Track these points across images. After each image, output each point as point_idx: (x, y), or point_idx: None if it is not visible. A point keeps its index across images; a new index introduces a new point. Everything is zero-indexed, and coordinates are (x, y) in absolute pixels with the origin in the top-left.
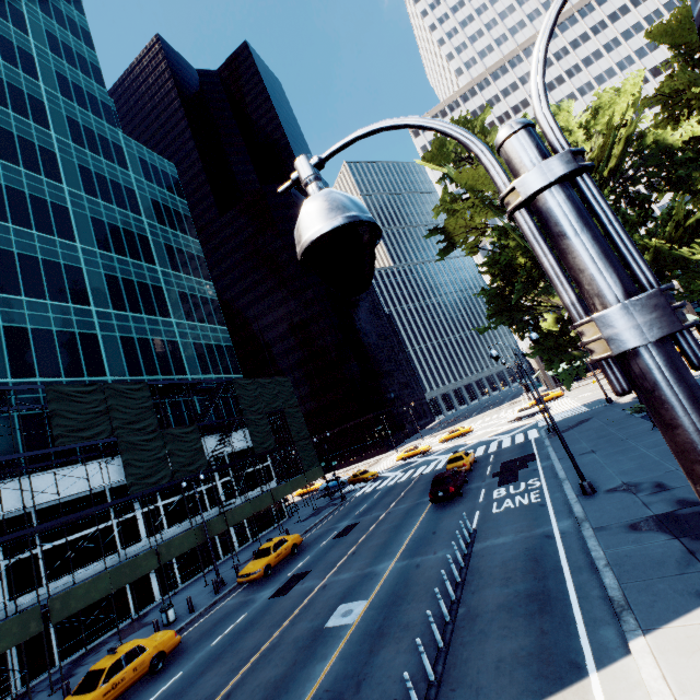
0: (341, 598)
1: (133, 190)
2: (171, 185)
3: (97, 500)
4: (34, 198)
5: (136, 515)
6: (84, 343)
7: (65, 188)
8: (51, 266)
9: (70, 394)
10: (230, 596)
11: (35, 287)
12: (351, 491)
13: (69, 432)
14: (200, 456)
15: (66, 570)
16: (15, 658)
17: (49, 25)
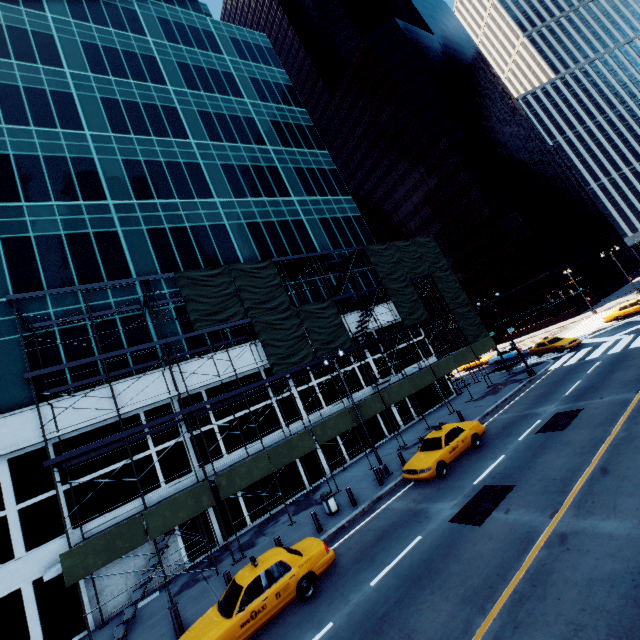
0: (638, 604)
1: (231, 74)
2: (266, 57)
3: (255, 380)
4: (146, 106)
5: (293, 394)
6: (215, 235)
7: (169, 89)
8: (173, 167)
9: (198, 279)
10: (396, 494)
11: (164, 189)
12: (539, 364)
13: (204, 316)
14: (341, 332)
15: (240, 443)
16: (214, 516)
17: None
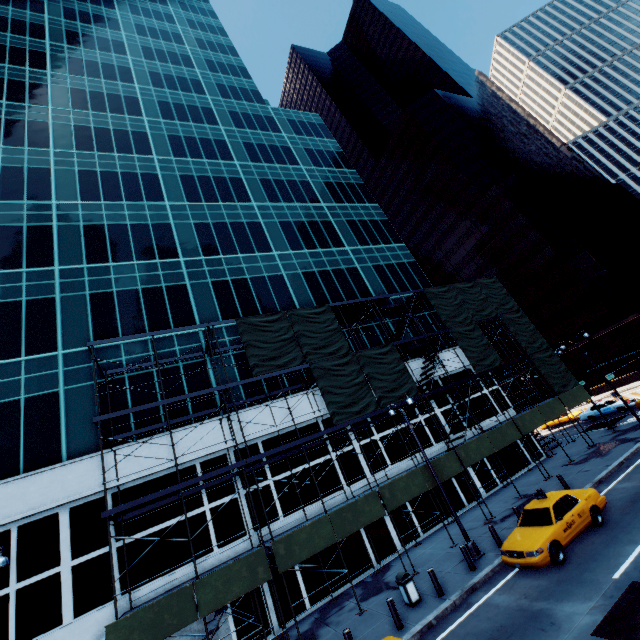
0: None
1: (288, 147)
2: (318, 132)
3: (313, 432)
4: (216, 178)
5: (353, 449)
6: (273, 285)
7: (236, 164)
8: (237, 226)
9: (258, 325)
10: (495, 583)
11: (228, 246)
12: None
13: (263, 362)
14: (405, 379)
15: (297, 504)
16: (268, 593)
17: (206, 56)
